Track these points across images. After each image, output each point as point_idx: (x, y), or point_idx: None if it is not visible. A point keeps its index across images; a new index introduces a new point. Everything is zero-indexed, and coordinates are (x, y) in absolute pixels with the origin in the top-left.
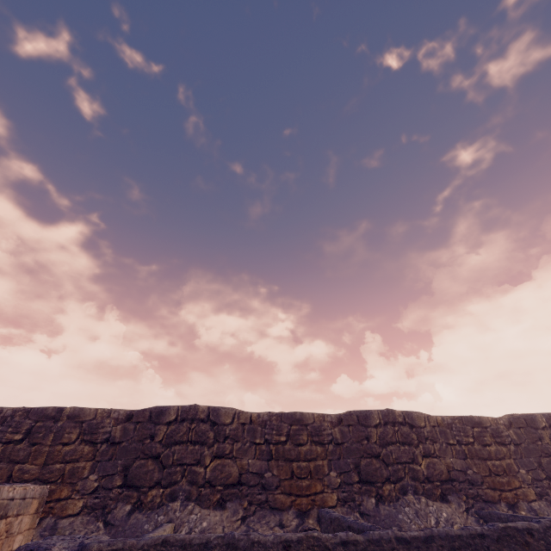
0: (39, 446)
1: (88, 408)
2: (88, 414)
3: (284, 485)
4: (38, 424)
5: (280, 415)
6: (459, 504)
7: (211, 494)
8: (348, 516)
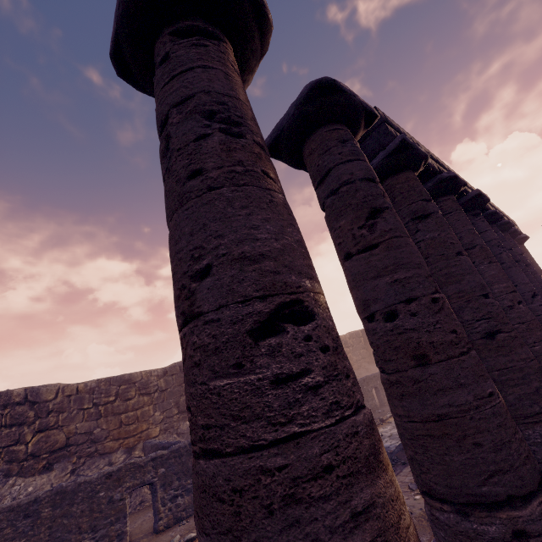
0: None
1: None
2: None
3: (113, 434)
4: None
5: (109, 380)
6: None
7: (35, 464)
8: (164, 440)
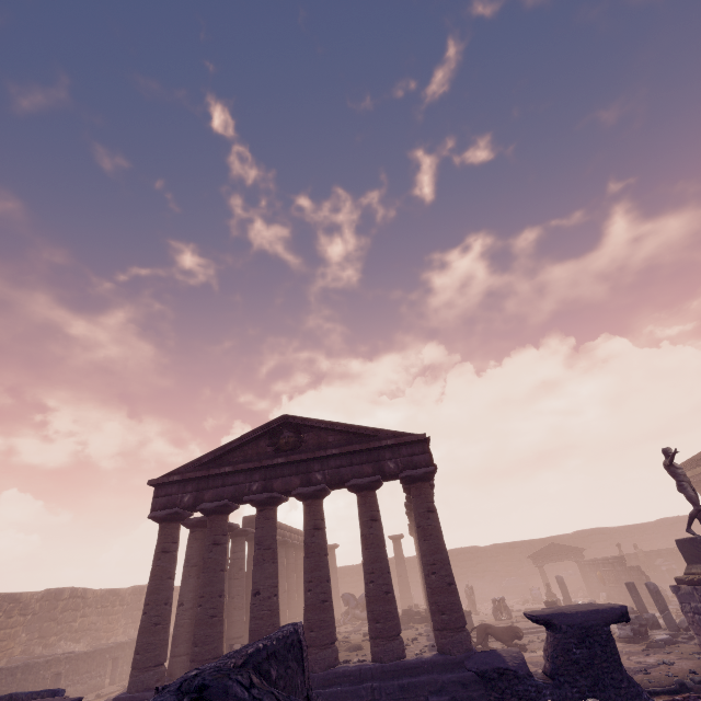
0: None
1: None
2: None
3: None
4: None
5: (5, 596)
6: (85, 643)
7: None
8: (47, 654)
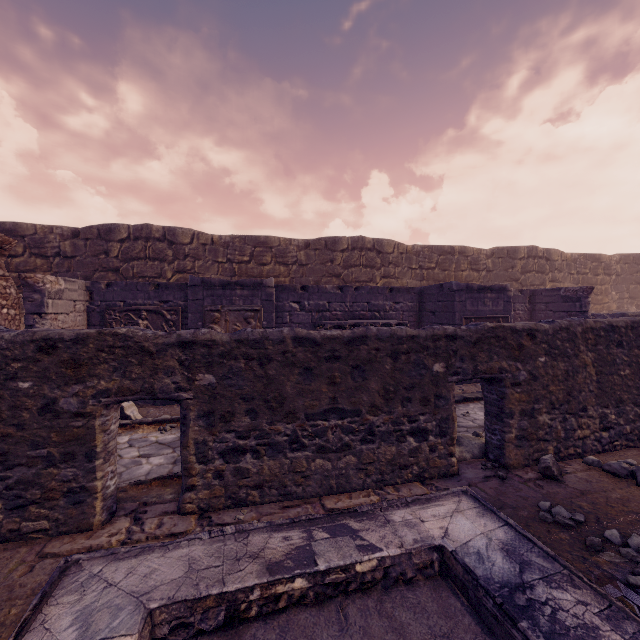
0: (448, 272)
1: (468, 247)
2: (469, 251)
3: None
4: (441, 257)
5: (585, 255)
6: None
7: None
8: None
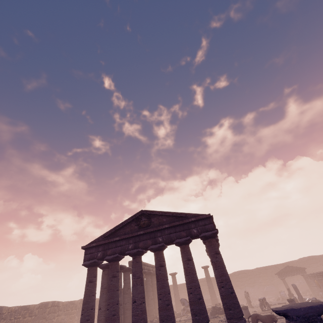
0: None
1: None
2: None
3: None
4: None
5: (22, 307)
6: None
7: None
8: None
